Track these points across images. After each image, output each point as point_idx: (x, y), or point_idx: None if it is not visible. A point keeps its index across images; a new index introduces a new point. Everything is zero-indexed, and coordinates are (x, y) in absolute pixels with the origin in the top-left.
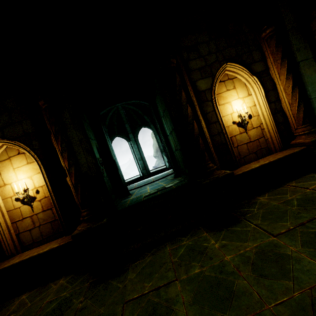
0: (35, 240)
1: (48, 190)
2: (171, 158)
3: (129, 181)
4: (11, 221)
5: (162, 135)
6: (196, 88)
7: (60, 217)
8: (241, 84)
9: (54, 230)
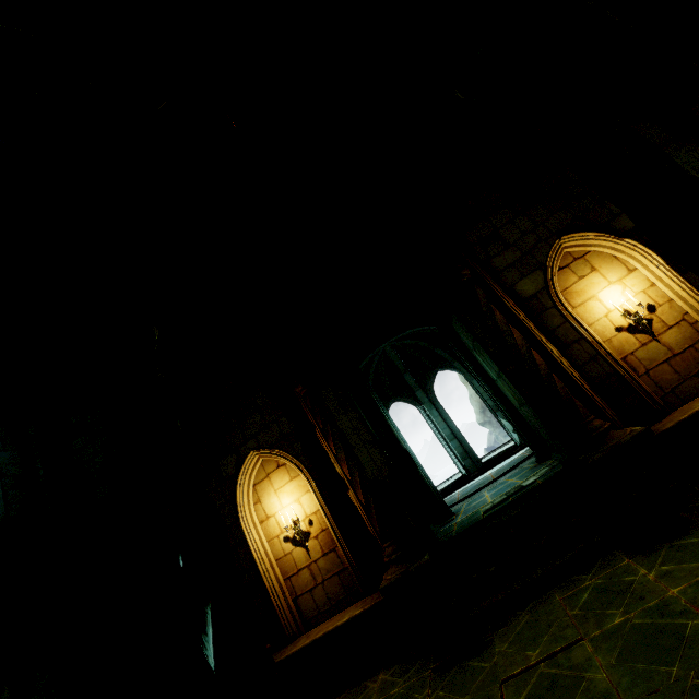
0: (320, 608)
1: (326, 518)
2: (516, 422)
3: (441, 490)
4: (283, 576)
5: (483, 381)
6: (518, 295)
7: (352, 563)
8: (604, 258)
9: (346, 589)
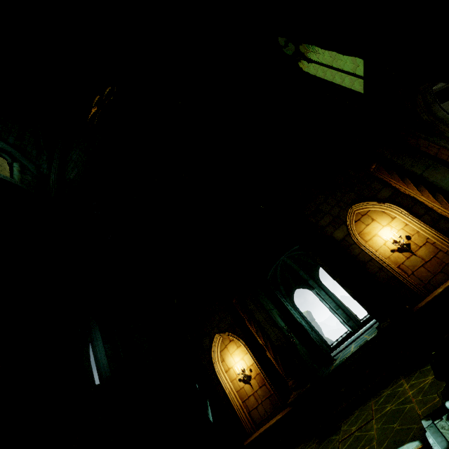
0: (262, 417)
1: (257, 367)
2: None
3: (337, 343)
4: (241, 400)
5: None
6: (335, 239)
7: (274, 391)
8: (377, 213)
9: (274, 406)
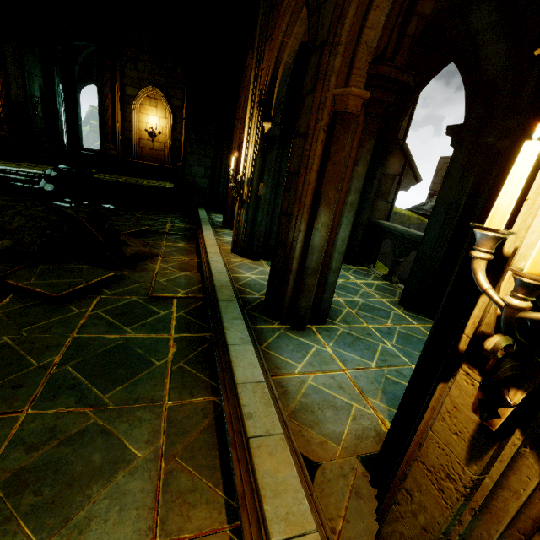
0: None
1: None
2: None
3: (91, 150)
4: None
5: None
6: (124, 90)
7: None
8: (162, 107)
9: None
